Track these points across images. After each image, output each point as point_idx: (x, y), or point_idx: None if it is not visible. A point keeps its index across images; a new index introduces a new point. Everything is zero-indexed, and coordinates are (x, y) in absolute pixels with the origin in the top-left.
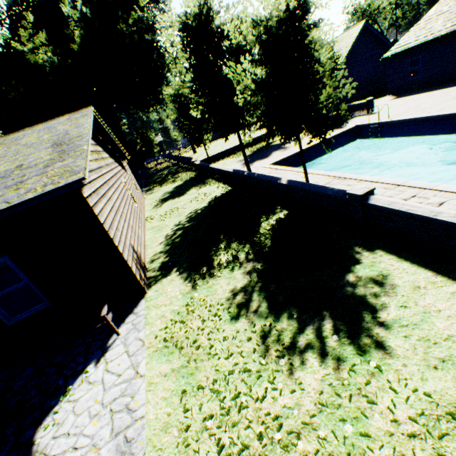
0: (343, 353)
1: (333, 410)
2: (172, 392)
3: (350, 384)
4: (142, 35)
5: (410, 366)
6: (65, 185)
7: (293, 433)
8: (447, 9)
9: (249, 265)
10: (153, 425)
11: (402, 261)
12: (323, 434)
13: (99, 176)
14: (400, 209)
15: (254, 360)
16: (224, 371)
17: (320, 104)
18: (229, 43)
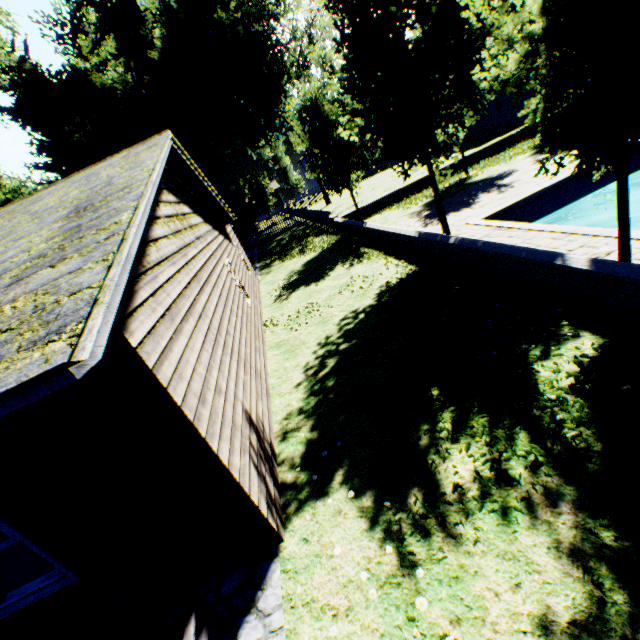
0: None
1: None
2: None
3: None
4: (250, 26)
5: None
6: None
7: None
8: None
9: (562, 518)
10: None
11: None
12: None
13: (179, 268)
14: None
15: None
16: None
17: None
18: None
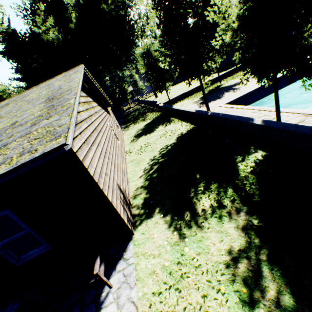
0: None
1: None
2: None
3: None
4: (118, 12)
5: None
6: (42, 154)
7: None
8: None
9: (240, 217)
10: None
11: None
12: None
13: (89, 124)
14: None
15: None
16: None
17: (310, 37)
18: None
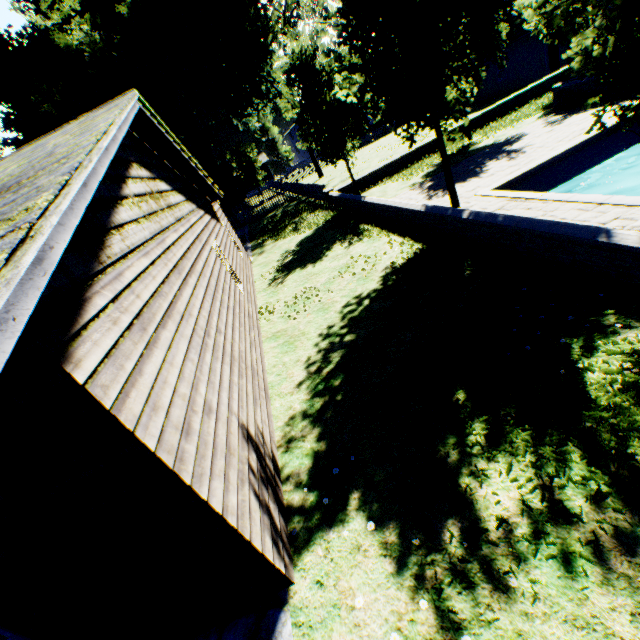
0: None
1: None
2: None
3: None
4: None
5: None
6: None
7: None
8: None
9: None
10: None
11: None
12: None
13: (154, 258)
14: None
15: None
16: None
17: None
18: None
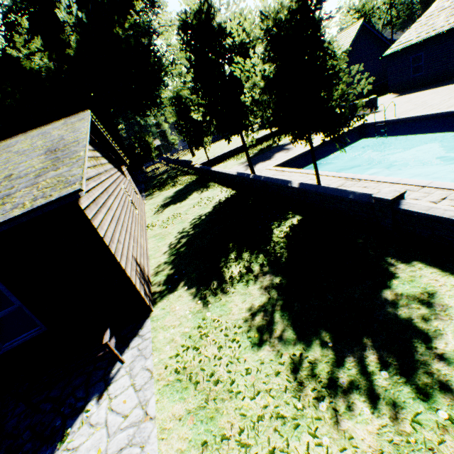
0: (398, 395)
1: None
2: (190, 443)
3: (418, 442)
4: (139, 39)
5: None
6: (58, 199)
7: None
8: (448, 5)
9: (266, 279)
10: None
11: (448, 275)
12: None
13: (98, 184)
14: (442, 215)
15: (287, 403)
16: (251, 416)
17: (334, 101)
18: (232, 40)
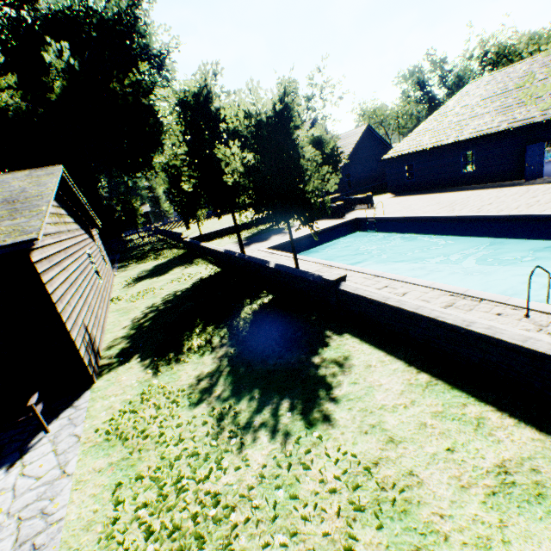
0: (293, 428)
1: (272, 480)
2: (105, 488)
3: (293, 455)
4: (139, 97)
5: (347, 433)
6: (13, 244)
7: (230, 507)
8: (431, 128)
9: (222, 349)
10: (73, 526)
11: (363, 343)
12: (257, 503)
13: (56, 241)
14: (362, 294)
15: (206, 443)
16: (171, 458)
17: (308, 194)
18: (226, 125)
